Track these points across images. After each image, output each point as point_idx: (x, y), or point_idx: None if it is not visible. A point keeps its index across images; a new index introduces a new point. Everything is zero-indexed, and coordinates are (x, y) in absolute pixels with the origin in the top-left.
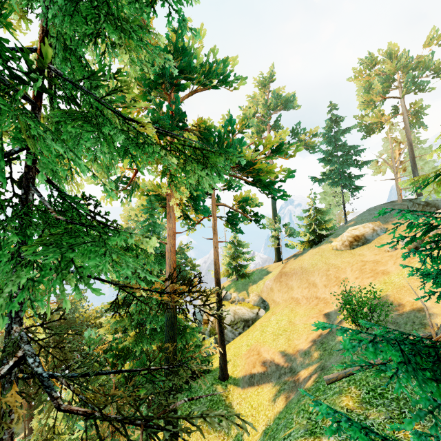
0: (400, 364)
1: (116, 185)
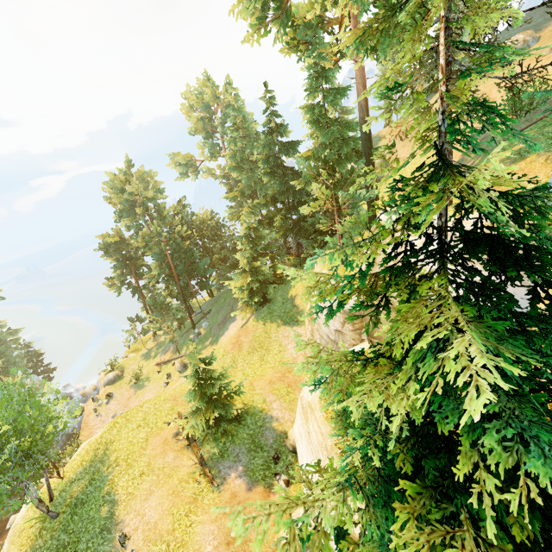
0: None
1: (261, 15)
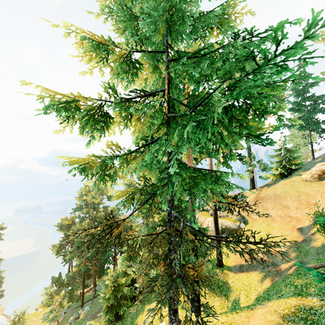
0: None
1: None
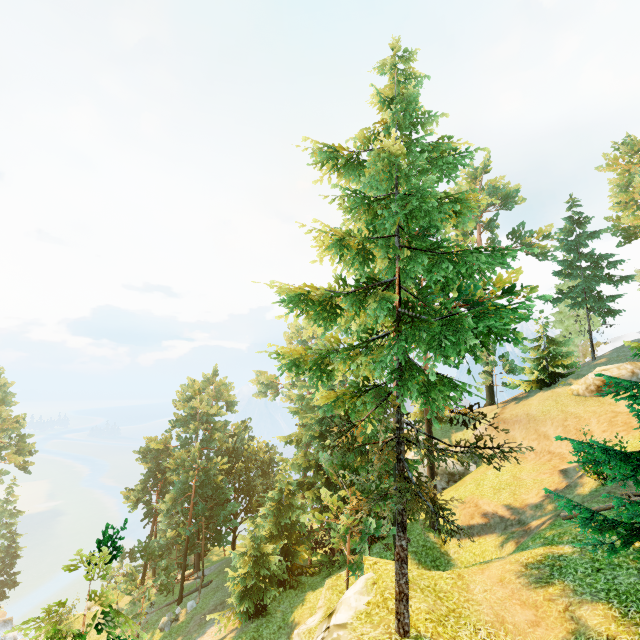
0: (605, 455)
1: None
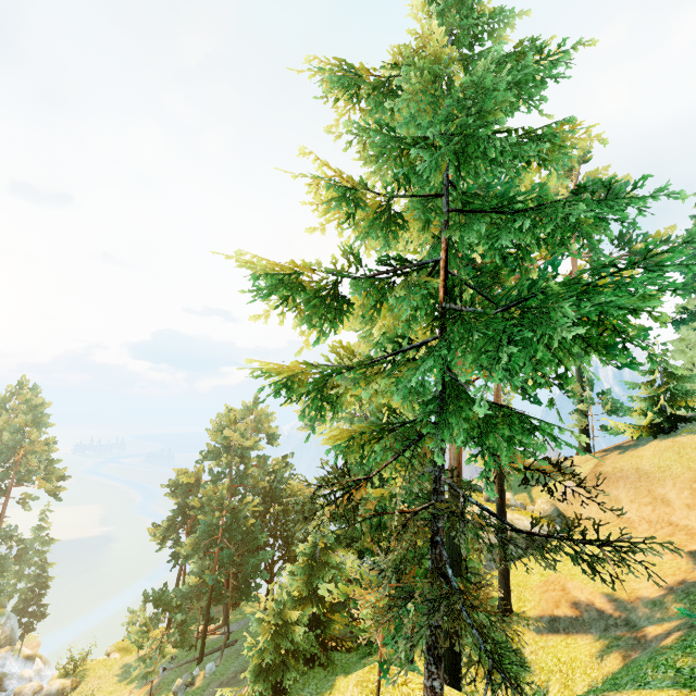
0: None
1: None
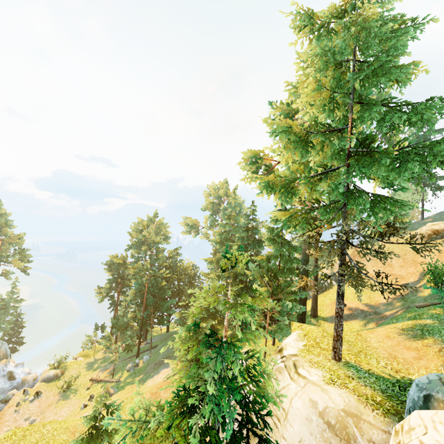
0: None
1: (256, 170)
